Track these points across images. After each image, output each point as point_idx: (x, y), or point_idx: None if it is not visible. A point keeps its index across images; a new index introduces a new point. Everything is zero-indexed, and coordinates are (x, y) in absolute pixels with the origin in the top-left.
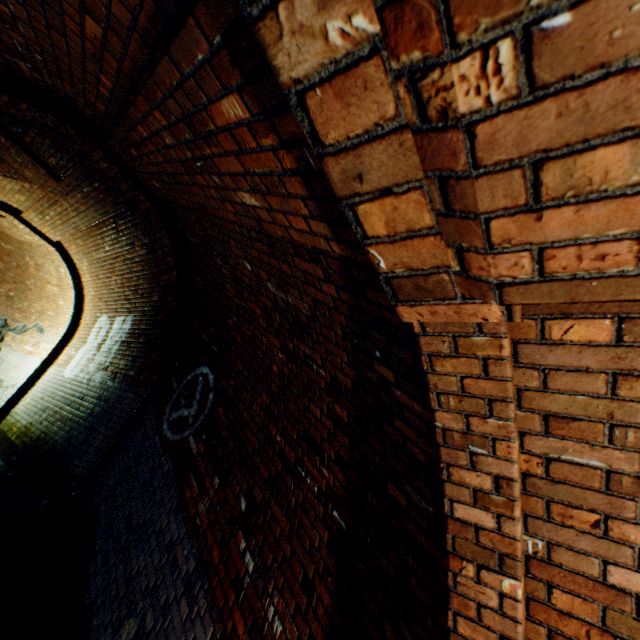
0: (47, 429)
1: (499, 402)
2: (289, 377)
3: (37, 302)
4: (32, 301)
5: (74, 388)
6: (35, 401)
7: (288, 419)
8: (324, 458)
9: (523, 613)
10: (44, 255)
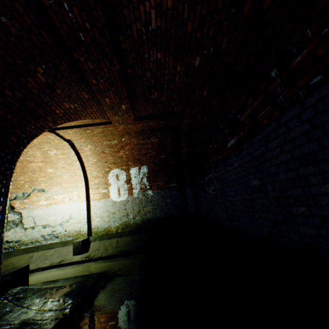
0: (144, 218)
1: None
2: None
3: (22, 176)
4: (15, 177)
5: (136, 201)
6: (108, 217)
7: None
8: None
9: None
10: (30, 146)
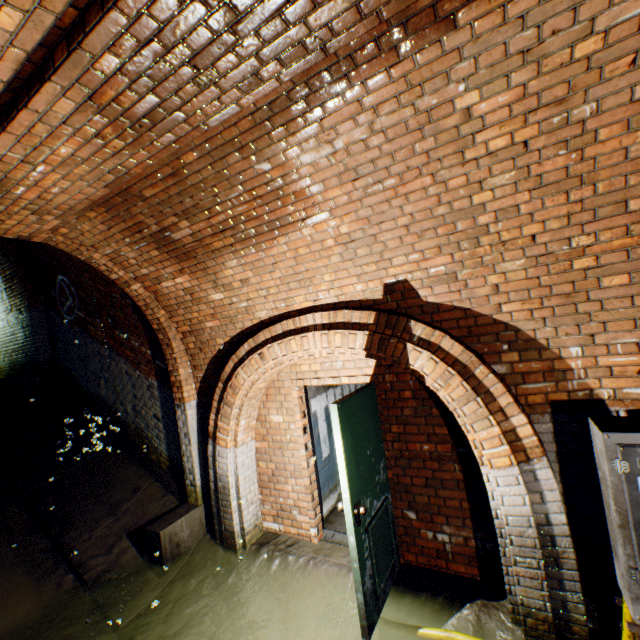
0: (11, 361)
1: (80, 249)
2: (82, 261)
3: None
4: None
5: (4, 333)
6: None
7: (98, 278)
8: (113, 285)
9: (148, 292)
10: None
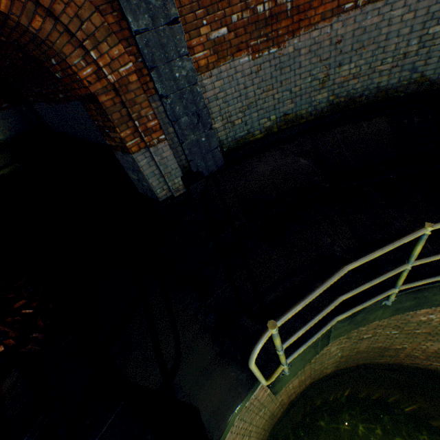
0: None
1: None
2: None
3: None
4: None
5: None
6: None
7: None
8: None
9: None
10: None
